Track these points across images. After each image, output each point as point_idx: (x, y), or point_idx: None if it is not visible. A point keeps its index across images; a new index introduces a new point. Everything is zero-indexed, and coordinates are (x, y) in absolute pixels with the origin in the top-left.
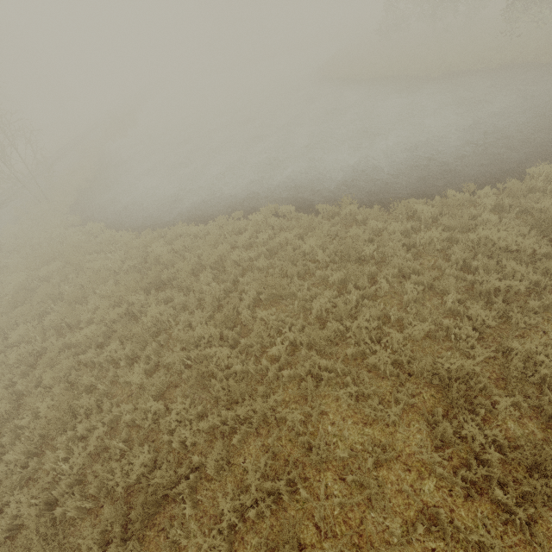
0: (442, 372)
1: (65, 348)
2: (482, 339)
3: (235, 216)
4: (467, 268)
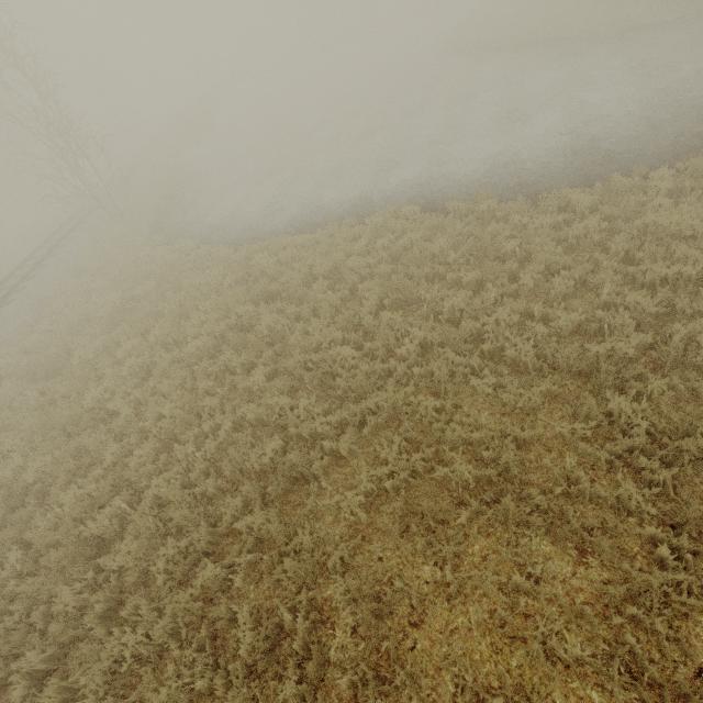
0: (590, 360)
1: (174, 362)
2: (641, 332)
3: (346, 223)
4: (629, 262)
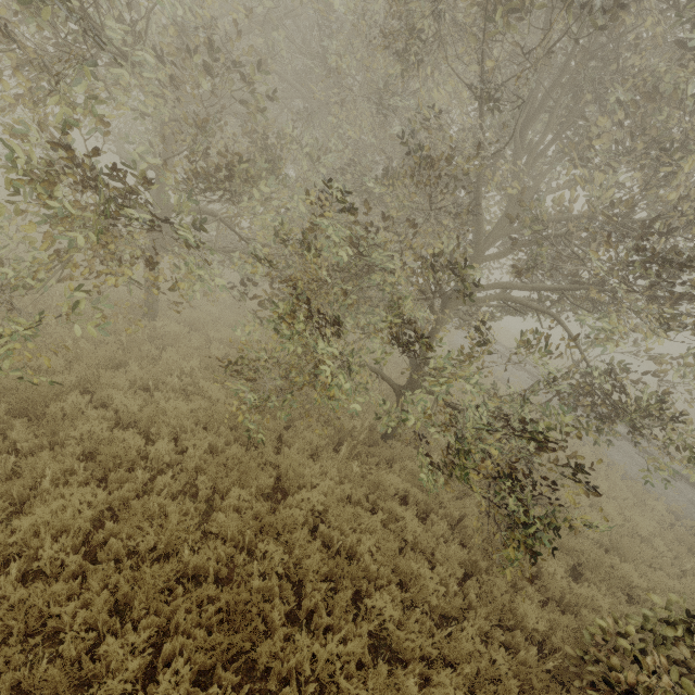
0: None
1: None
2: None
3: None
4: None
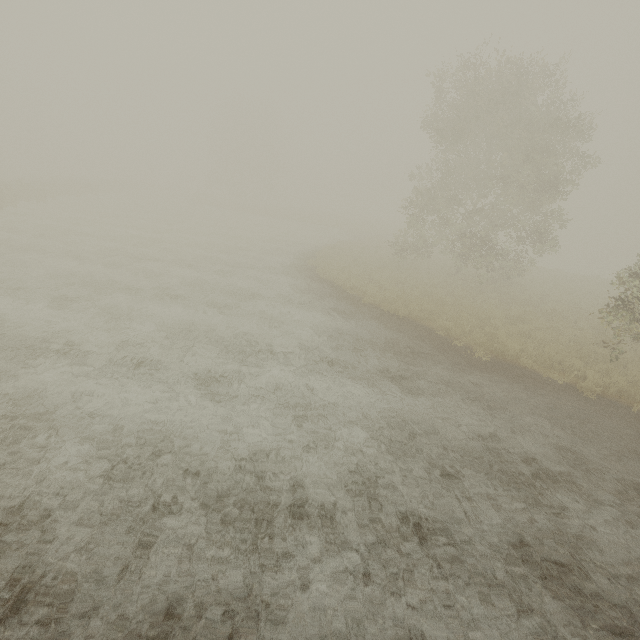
0: None
1: None
2: None
3: None
4: None
